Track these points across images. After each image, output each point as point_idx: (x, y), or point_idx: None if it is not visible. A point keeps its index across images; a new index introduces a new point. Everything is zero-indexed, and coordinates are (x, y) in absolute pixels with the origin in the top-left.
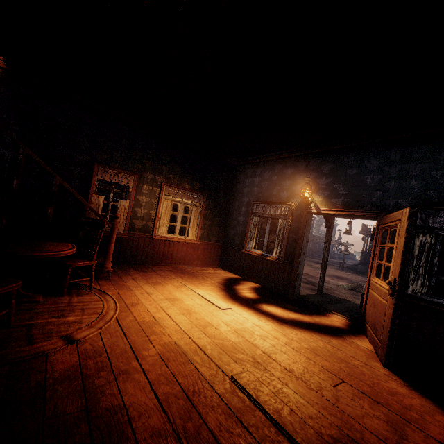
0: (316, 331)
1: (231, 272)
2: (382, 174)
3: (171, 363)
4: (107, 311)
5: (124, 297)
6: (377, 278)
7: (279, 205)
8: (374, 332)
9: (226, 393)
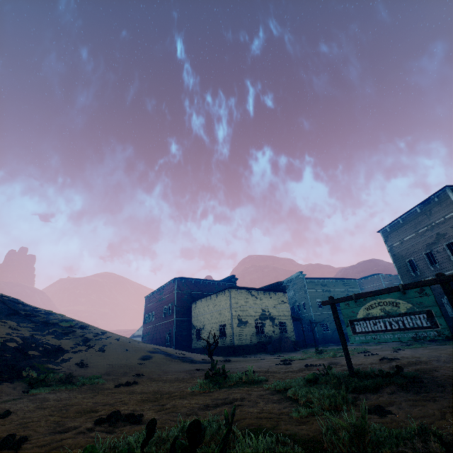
0: None
1: None
2: None
3: None
4: None
5: None
6: None
7: None
8: None
9: None
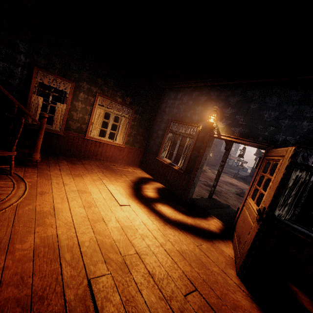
0: (192, 233)
1: (146, 173)
2: (279, 111)
3: (36, 260)
4: (10, 198)
5: (39, 185)
6: (251, 200)
7: (190, 126)
8: (238, 243)
9: (73, 301)
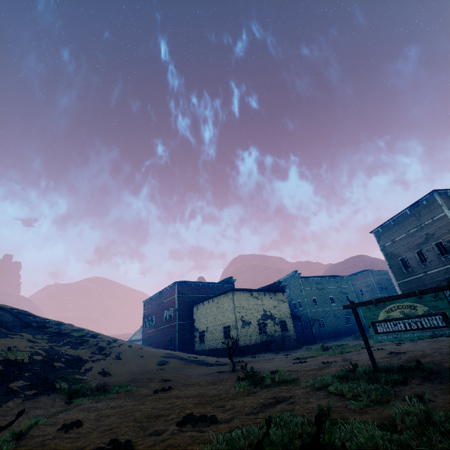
0: None
1: None
2: None
3: None
4: None
5: None
6: None
7: None
8: None
9: None
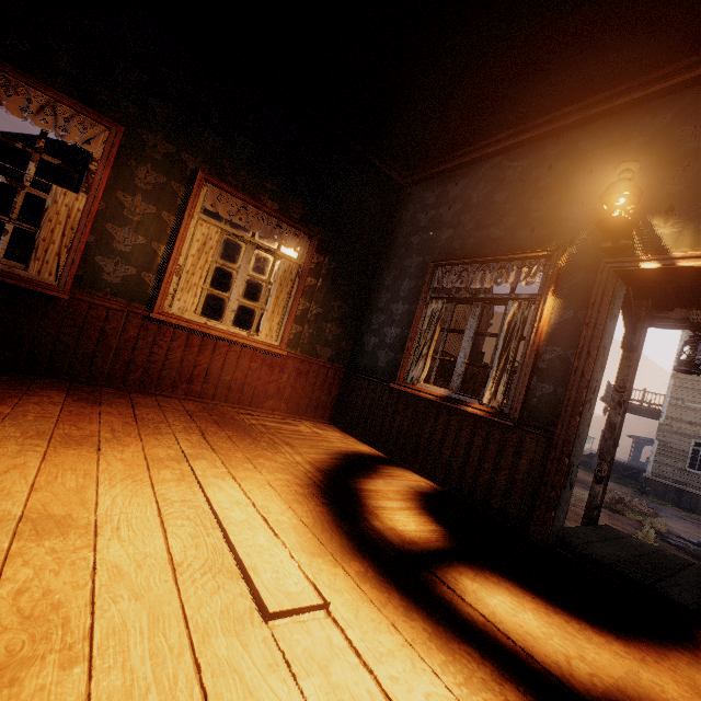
0: None
1: (358, 439)
2: None
3: None
4: None
5: None
6: None
7: (514, 261)
8: None
9: None
